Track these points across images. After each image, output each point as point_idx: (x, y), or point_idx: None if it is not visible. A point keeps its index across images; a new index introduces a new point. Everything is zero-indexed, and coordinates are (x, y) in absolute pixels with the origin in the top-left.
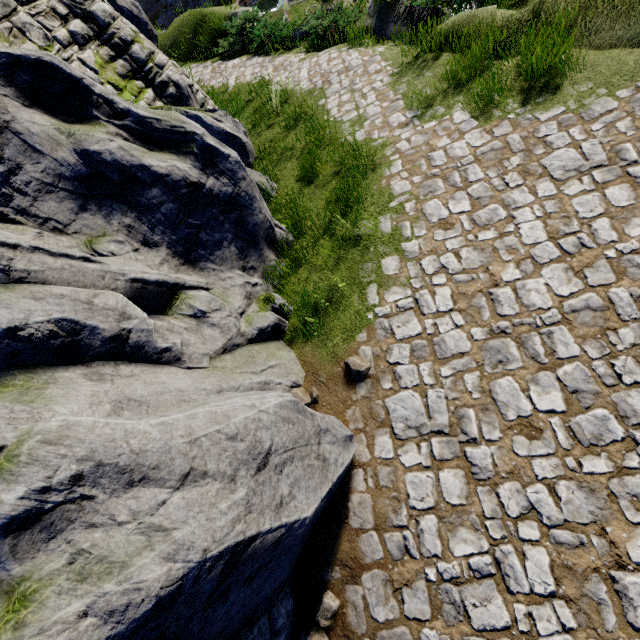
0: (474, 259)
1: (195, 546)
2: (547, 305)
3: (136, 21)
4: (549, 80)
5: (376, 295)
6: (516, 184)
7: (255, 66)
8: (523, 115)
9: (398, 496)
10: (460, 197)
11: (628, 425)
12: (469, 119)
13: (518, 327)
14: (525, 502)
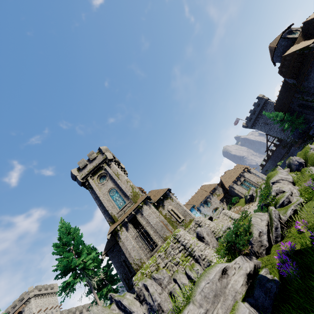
0: None
1: None
2: None
3: (198, 235)
4: None
5: None
6: None
7: None
8: None
9: None
10: None
11: None
12: None
13: None
14: None
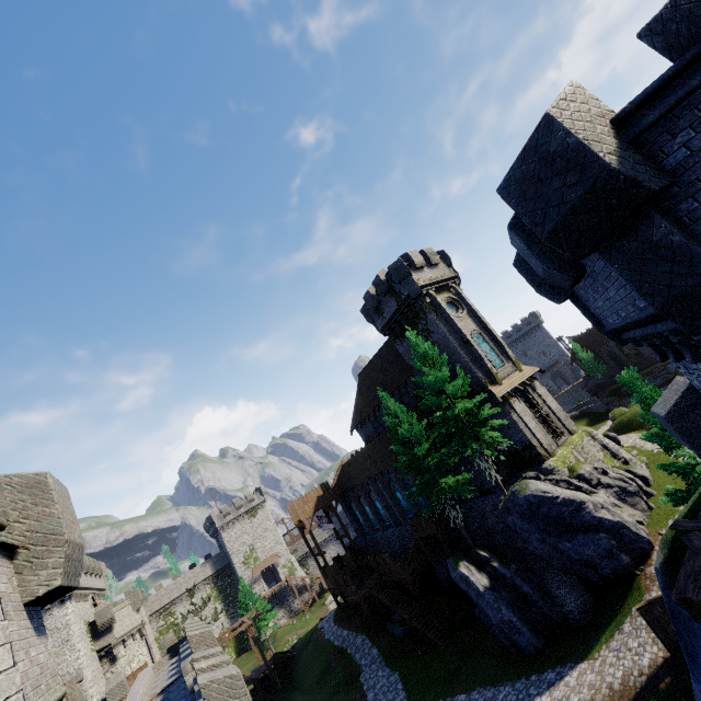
0: None
1: (618, 519)
2: None
3: (614, 439)
4: None
5: (671, 522)
6: None
7: None
8: None
9: None
10: None
11: None
12: None
13: None
14: None
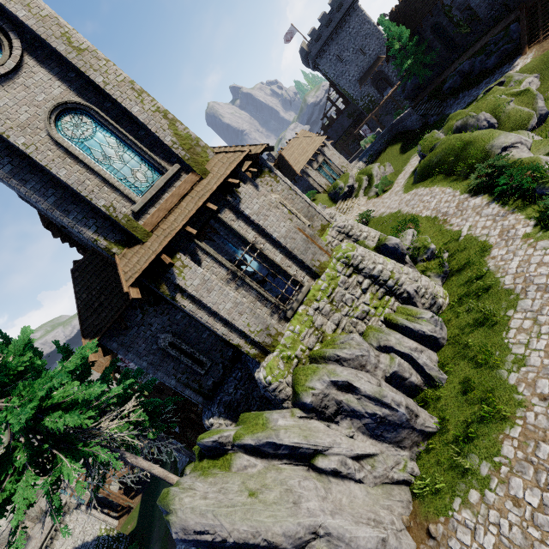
0: (517, 538)
1: None
2: None
3: (395, 252)
4: None
5: (458, 505)
6: None
7: (488, 218)
8: None
9: None
10: (535, 493)
11: None
12: None
13: None
14: None
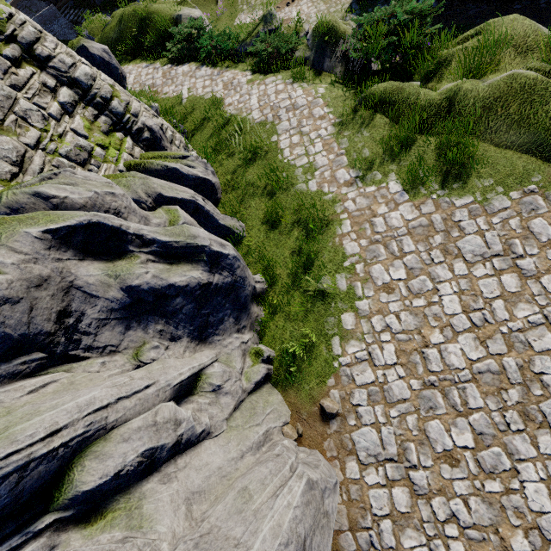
0: (410, 322)
1: None
2: (462, 366)
3: (108, 66)
4: (462, 171)
5: (339, 346)
6: (439, 260)
7: (205, 78)
8: (443, 197)
9: (364, 506)
10: (398, 265)
11: (513, 459)
12: (402, 191)
13: (442, 381)
14: (449, 511)
